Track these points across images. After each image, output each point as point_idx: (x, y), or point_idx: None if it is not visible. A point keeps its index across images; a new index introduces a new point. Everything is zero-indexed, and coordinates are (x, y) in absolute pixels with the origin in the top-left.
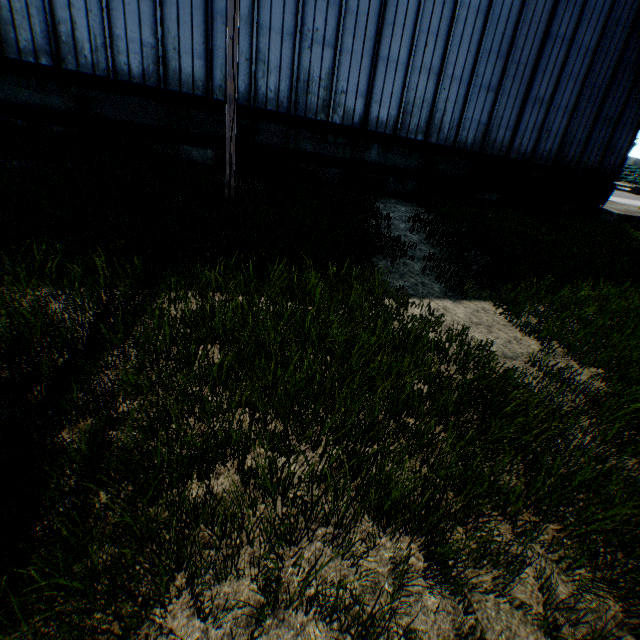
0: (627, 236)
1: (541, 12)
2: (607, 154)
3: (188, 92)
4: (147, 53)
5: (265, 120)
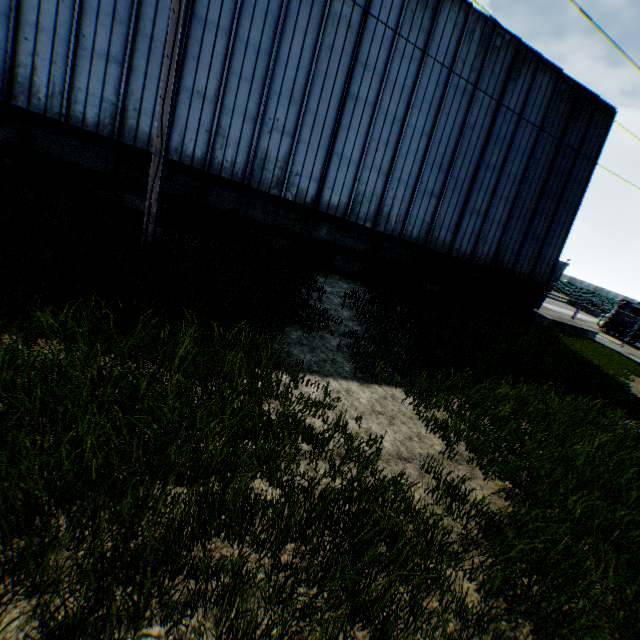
0: (557, 340)
1: (475, 143)
2: (537, 265)
3: (142, 147)
4: (106, 107)
5: (218, 185)
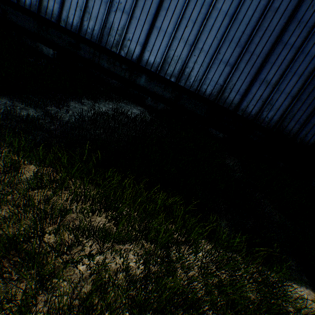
0: None
1: (276, 24)
2: None
3: (49, 18)
4: None
5: (84, 43)
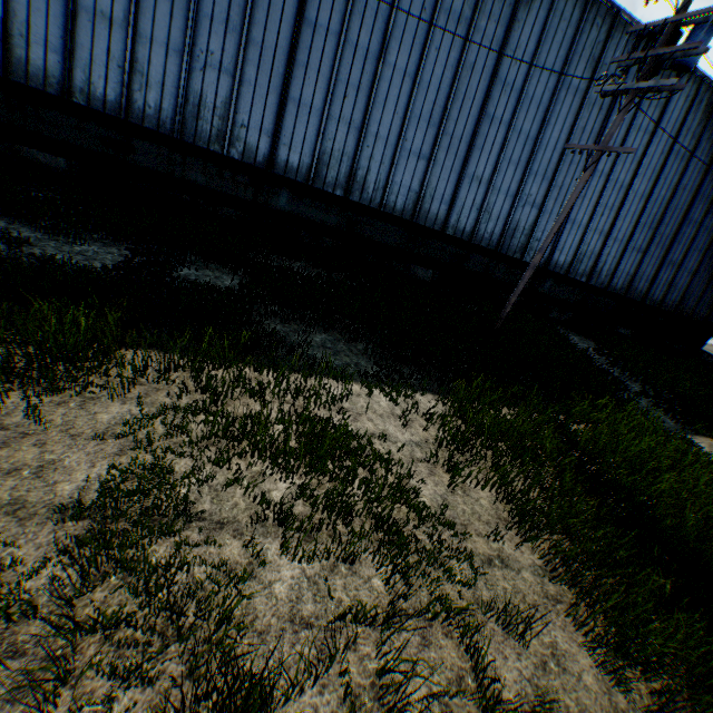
0: None
1: (682, 202)
2: None
3: (429, 226)
4: (411, 195)
5: (476, 252)
